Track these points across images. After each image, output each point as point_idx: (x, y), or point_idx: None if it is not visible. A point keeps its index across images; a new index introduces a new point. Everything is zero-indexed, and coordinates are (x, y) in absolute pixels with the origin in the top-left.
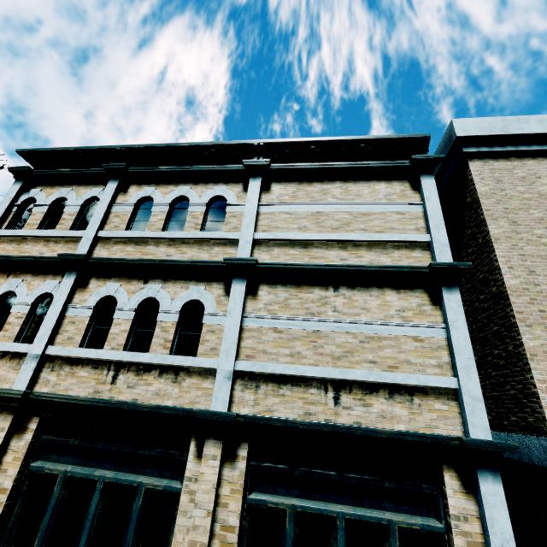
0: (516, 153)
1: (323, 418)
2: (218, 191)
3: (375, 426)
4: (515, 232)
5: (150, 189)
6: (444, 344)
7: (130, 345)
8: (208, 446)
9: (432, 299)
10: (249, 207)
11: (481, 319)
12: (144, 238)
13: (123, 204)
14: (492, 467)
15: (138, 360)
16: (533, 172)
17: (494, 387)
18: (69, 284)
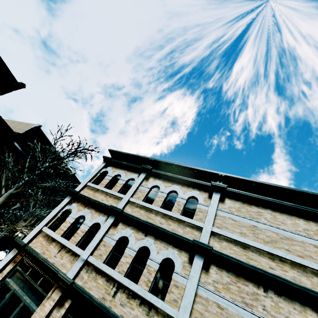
0: None
1: None
2: (194, 194)
3: None
4: None
5: (159, 182)
6: None
7: (127, 273)
8: None
9: None
10: (211, 209)
11: None
12: (151, 208)
13: (145, 186)
14: None
15: (130, 287)
16: None
17: None
18: (110, 222)
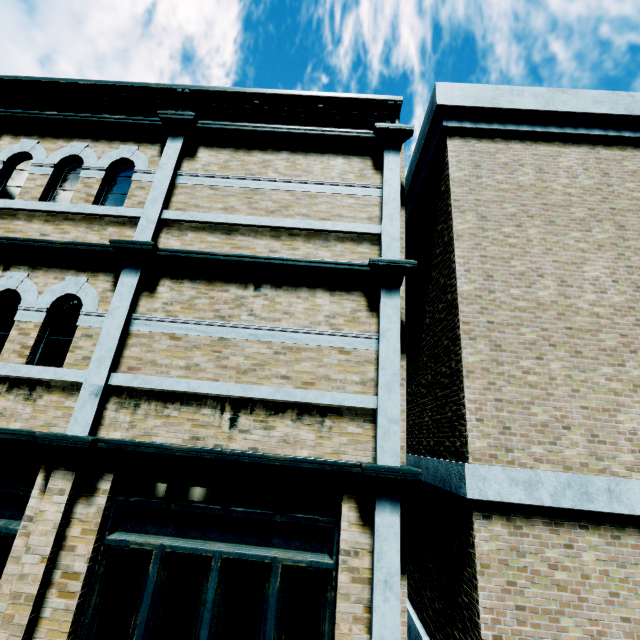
0: (504, 133)
1: (213, 443)
2: (124, 153)
3: (274, 453)
4: (482, 228)
5: (30, 142)
6: (373, 358)
7: None
8: (56, 478)
9: (370, 304)
10: (160, 176)
11: (438, 332)
12: (12, 209)
13: None
14: (393, 497)
15: None
16: (518, 158)
17: (438, 410)
18: None
